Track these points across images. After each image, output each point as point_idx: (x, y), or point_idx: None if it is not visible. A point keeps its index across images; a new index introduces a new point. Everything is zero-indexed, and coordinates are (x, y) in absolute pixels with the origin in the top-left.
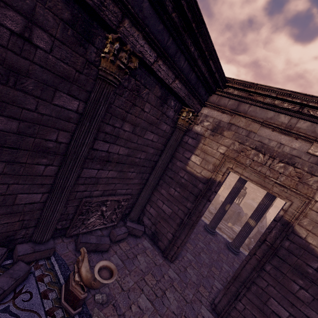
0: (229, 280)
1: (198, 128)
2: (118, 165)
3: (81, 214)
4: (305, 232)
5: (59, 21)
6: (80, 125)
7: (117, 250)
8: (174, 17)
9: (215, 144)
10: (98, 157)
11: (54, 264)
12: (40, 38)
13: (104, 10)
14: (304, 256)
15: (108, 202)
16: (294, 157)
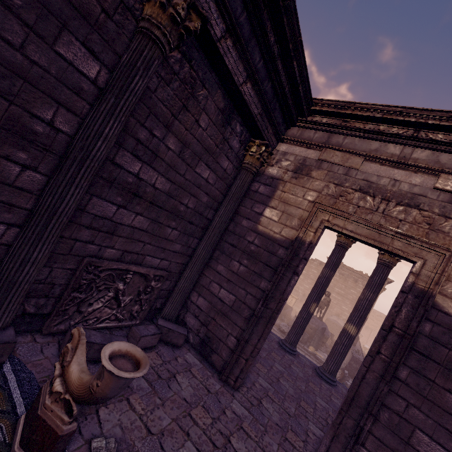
0: (339, 409)
1: (273, 171)
2: (151, 208)
3: (77, 289)
4: None
5: None
6: (98, 103)
7: None
8: None
9: (300, 189)
10: (120, 181)
11: (9, 377)
12: None
13: None
14: None
15: (128, 275)
16: (417, 196)
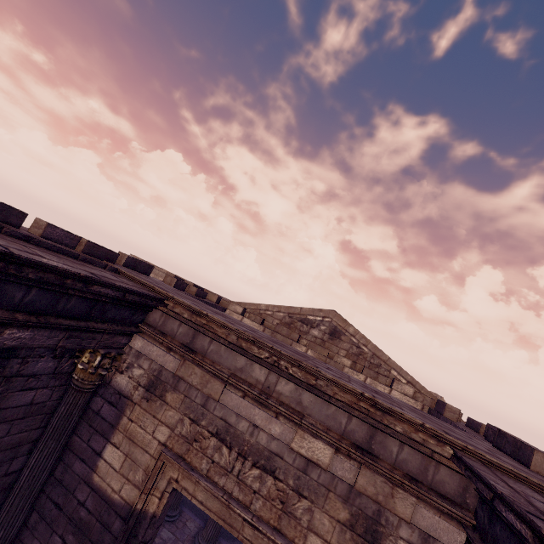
0: None
1: (121, 382)
2: None
3: None
4: None
5: None
6: None
7: None
8: None
9: (150, 420)
10: None
11: None
12: None
13: None
14: None
15: None
16: (274, 455)
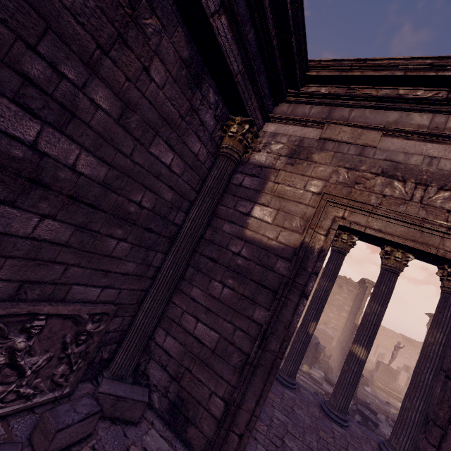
0: None
1: (260, 157)
2: (73, 207)
3: None
4: None
5: None
6: None
7: None
8: None
9: (299, 178)
10: None
11: None
12: None
13: None
14: None
15: (36, 321)
16: None
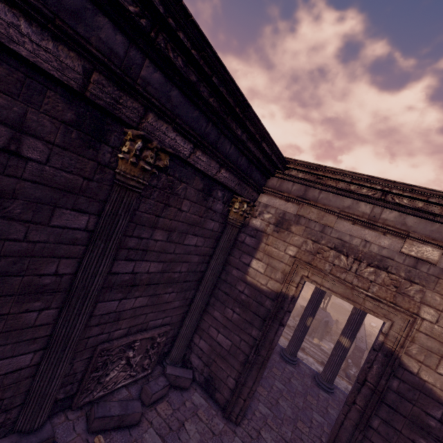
0: None
1: (256, 223)
2: (148, 288)
3: (95, 370)
4: (417, 364)
5: (60, 124)
6: (91, 249)
7: (153, 419)
8: (211, 102)
9: (281, 243)
10: (118, 282)
11: None
12: (33, 147)
13: (119, 108)
14: (420, 400)
15: (136, 343)
16: (385, 258)
